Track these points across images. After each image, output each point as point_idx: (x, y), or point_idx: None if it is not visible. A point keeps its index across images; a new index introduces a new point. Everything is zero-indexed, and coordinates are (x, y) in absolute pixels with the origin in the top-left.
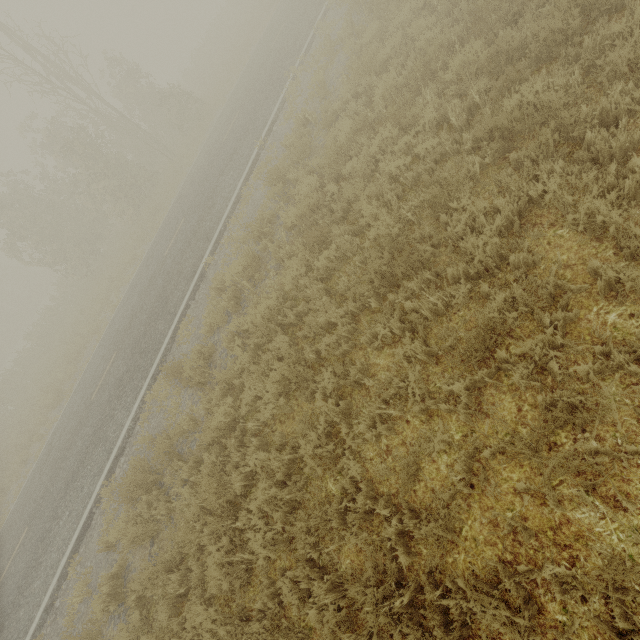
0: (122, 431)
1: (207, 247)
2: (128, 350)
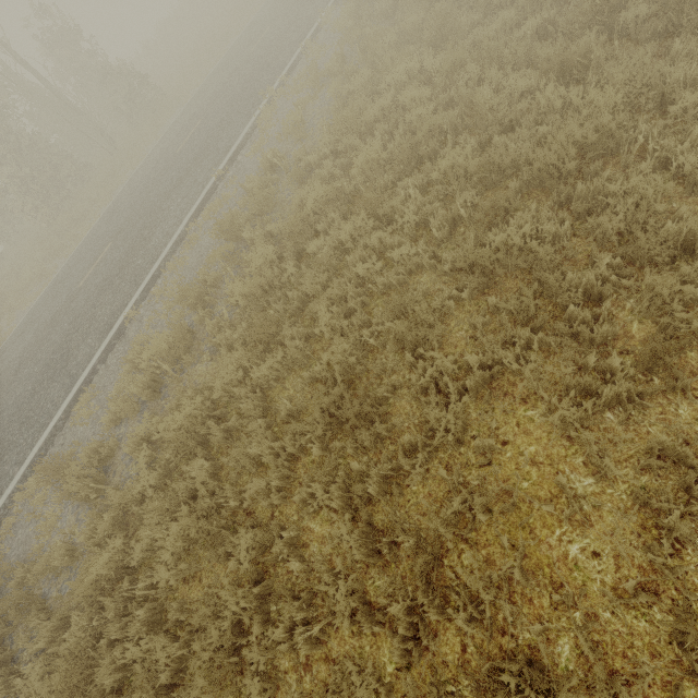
0: None
1: (133, 294)
2: (5, 414)
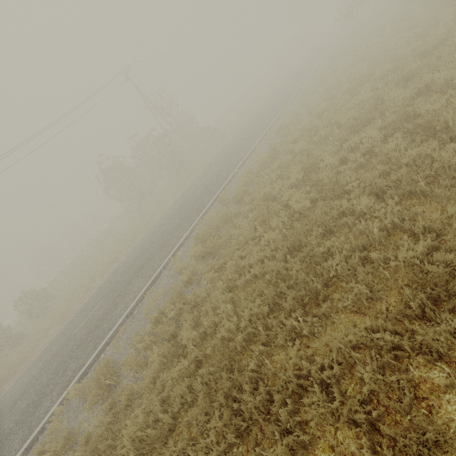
0: (182, 237)
1: (236, 167)
2: (181, 214)
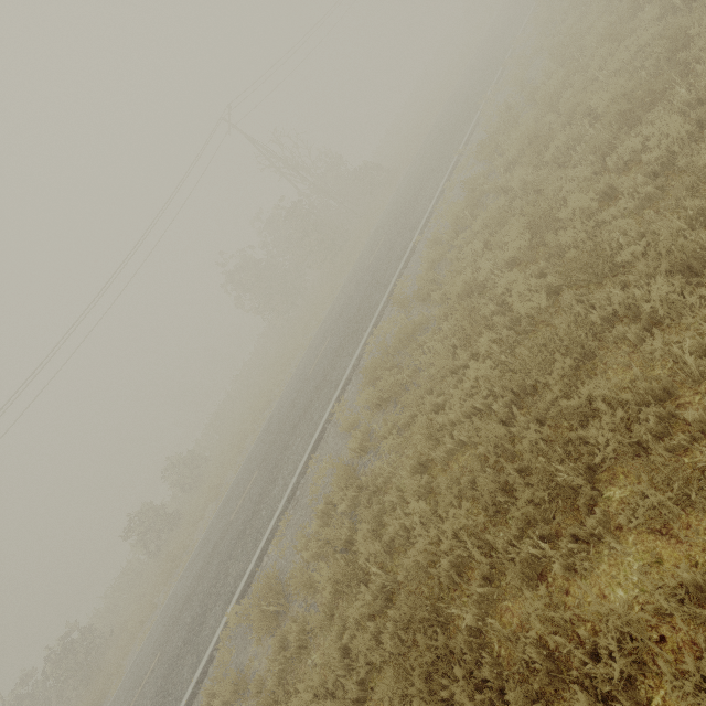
0: (347, 369)
1: (415, 233)
2: (343, 328)
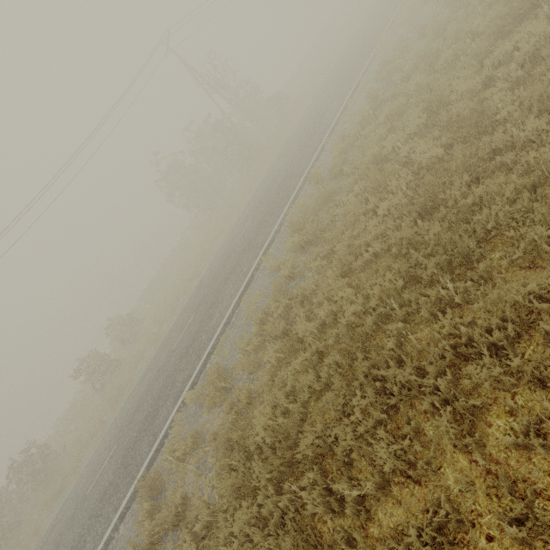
0: (271, 233)
1: (324, 137)
2: (264, 209)
